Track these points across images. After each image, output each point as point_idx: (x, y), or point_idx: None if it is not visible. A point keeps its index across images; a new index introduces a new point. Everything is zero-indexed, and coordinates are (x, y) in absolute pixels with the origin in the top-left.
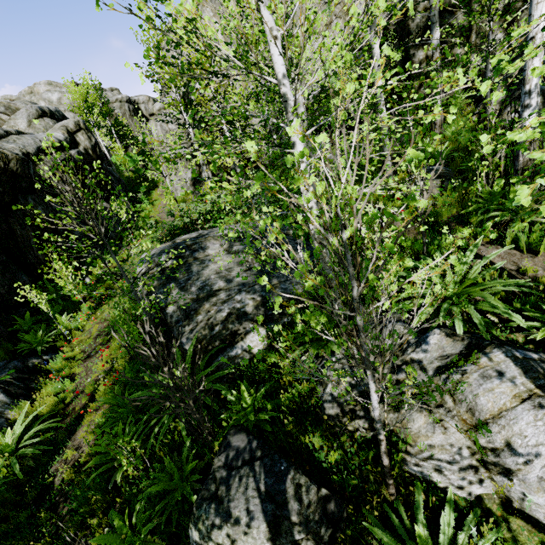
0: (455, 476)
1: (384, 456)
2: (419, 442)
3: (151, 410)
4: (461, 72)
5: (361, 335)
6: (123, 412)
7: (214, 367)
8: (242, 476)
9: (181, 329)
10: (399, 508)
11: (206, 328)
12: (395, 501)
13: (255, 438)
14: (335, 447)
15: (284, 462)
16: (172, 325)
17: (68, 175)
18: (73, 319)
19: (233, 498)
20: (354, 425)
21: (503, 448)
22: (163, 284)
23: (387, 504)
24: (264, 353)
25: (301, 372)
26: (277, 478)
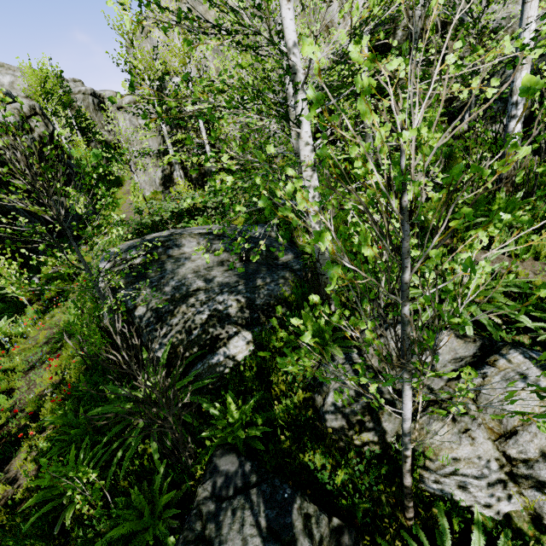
0: (482, 493)
1: (407, 475)
2: (441, 455)
3: (113, 430)
4: (507, 40)
5: (406, 328)
6: (76, 434)
7: (192, 376)
8: (235, 509)
9: (153, 333)
10: (419, 534)
11: (183, 332)
12: (412, 525)
13: (248, 460)
14: (339, 465)
15: (288, 488)
16: (141, 329)
17: (21, 142)
18: (15, 324)
19: (226, 539)
20: (363, 438)
21: (538, 458)
22: (132, 283)
23: (404, 530)
24: (250, 360)
25: (295, 380)
26: (280, 508)
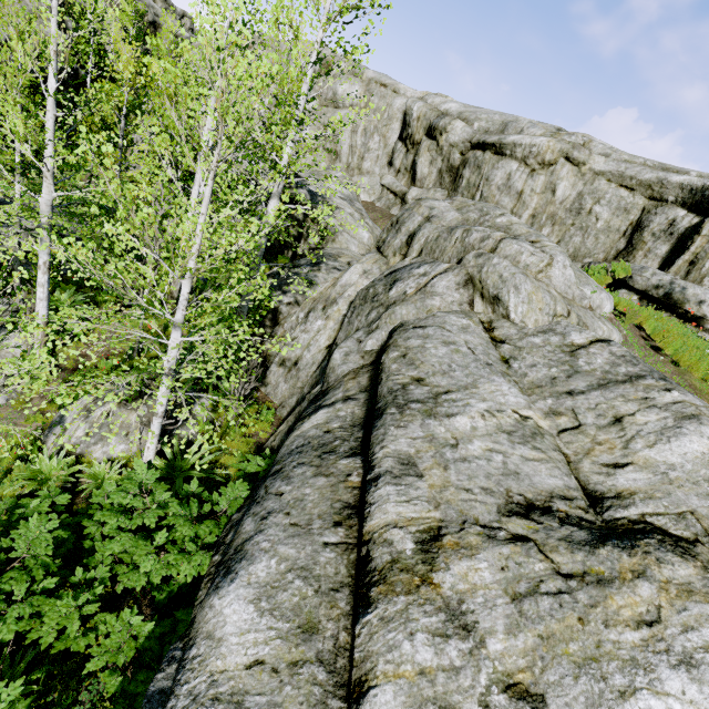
0: None
1: None
2: None
3: None
4: None
5: None
6: None
7: None
8: None
9: None
10: None
11: None
12: None
13: None
14: None
15: None
16: None
17: None
18: None
19: None
20: None
21: None
22: None
23: None
24: None
25: None
26: None
